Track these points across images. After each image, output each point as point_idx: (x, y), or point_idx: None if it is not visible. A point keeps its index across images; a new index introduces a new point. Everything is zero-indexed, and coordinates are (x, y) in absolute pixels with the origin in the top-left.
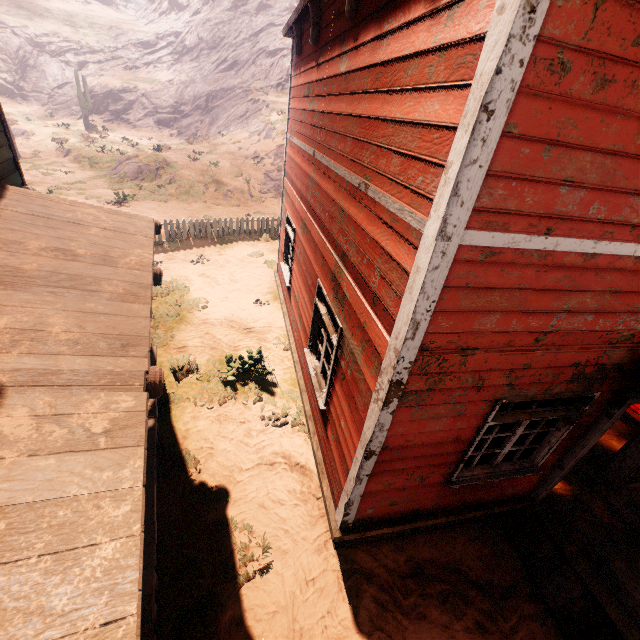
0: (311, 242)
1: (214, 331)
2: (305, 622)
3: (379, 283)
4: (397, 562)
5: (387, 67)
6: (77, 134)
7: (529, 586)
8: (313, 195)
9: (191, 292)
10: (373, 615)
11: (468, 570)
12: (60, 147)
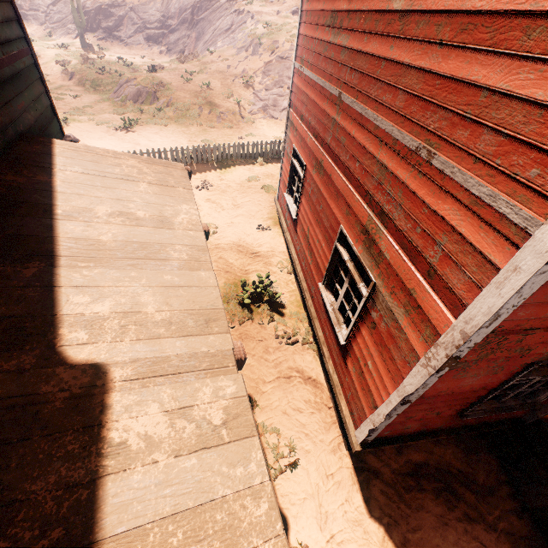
0: (330, 186)
1: (226, 256)
2: (329, 507)
3: (441, 259)
4: (398, 463)
5: (486, 19)
6: (77, 55)
7: (509, 487)
8: (335, 139)
9: (201, 218)
10: (382, 504)
11: (457, 472)
12: (64, 70)
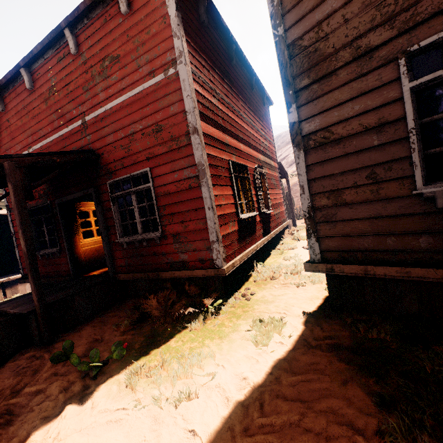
0: None
1: None
2: None
3: None
4: None
5: None
6: None
7: None
8: None
9: None
10: None
11: None
12: None
